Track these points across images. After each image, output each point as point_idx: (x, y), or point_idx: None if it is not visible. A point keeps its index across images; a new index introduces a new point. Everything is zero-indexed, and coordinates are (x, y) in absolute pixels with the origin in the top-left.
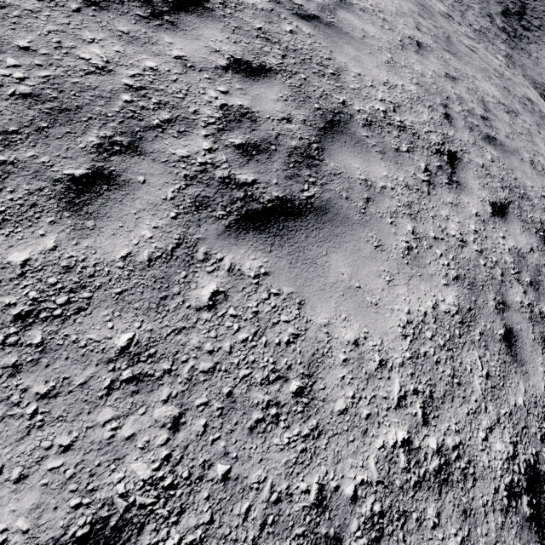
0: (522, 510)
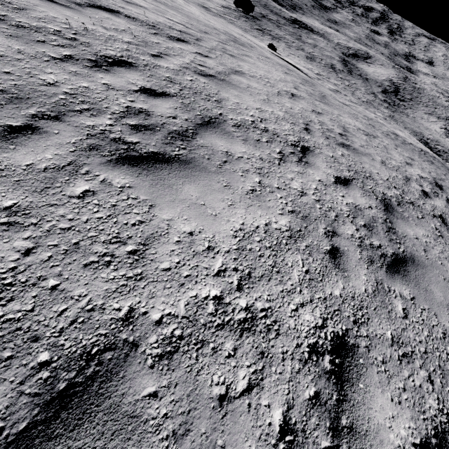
0: (322, 365)
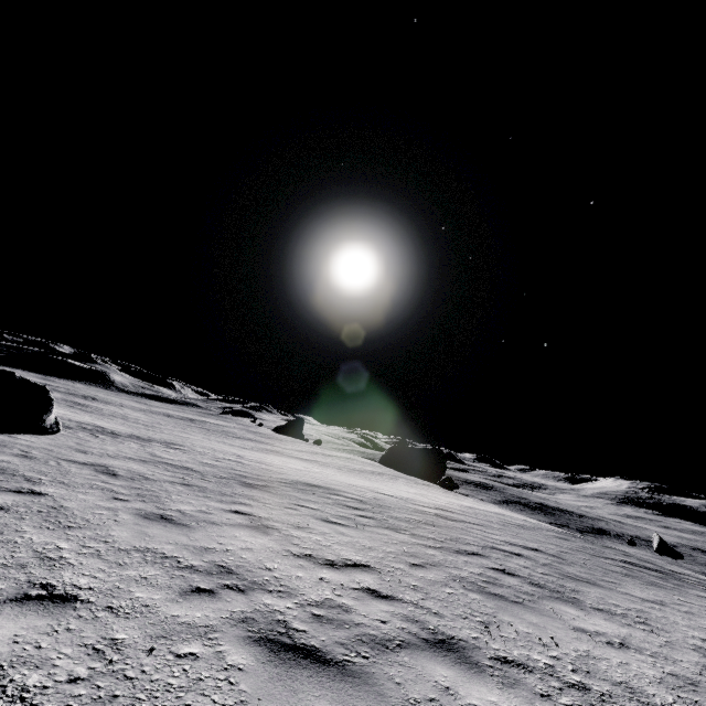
0: None
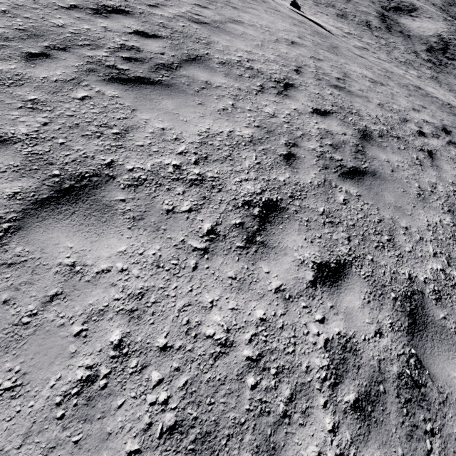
0: (252, 211)
